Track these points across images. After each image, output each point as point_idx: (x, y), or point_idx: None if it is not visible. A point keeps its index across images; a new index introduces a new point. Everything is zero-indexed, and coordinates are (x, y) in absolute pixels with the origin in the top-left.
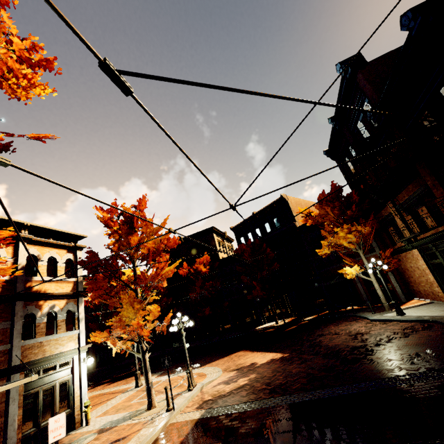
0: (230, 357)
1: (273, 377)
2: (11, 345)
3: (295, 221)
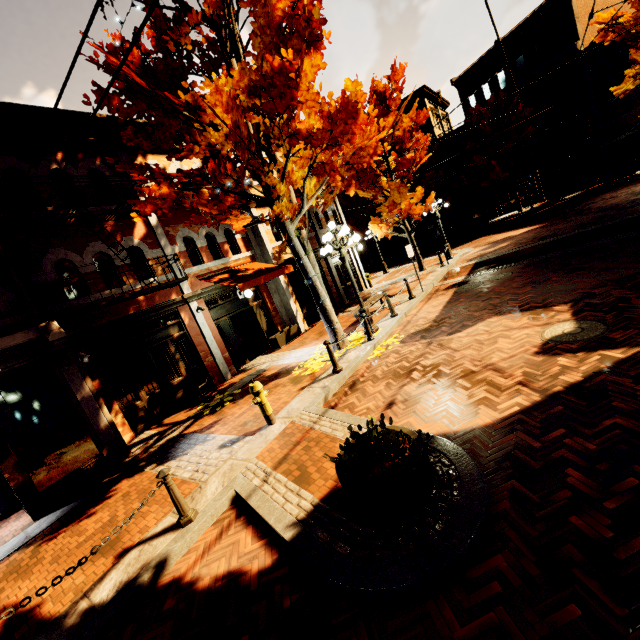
0: (472, 243)
1: (538, 235)
2: (316, 233)
3: (577, 41)
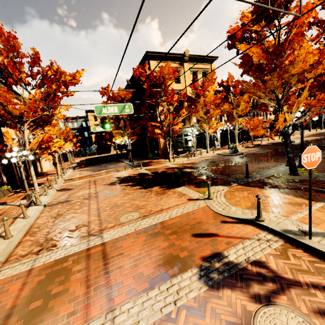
0: None
1: None
2: None
3: None
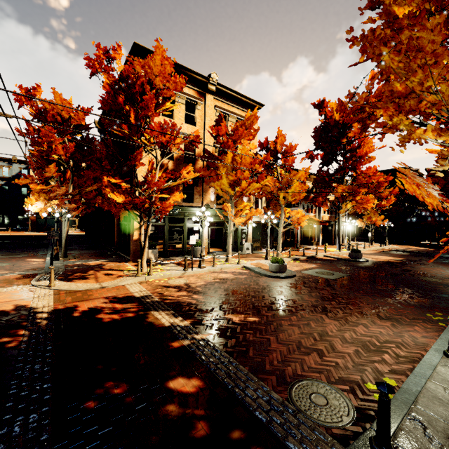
0: (401, 245)
1: (425, 251)
2: (335, 215)
3: None
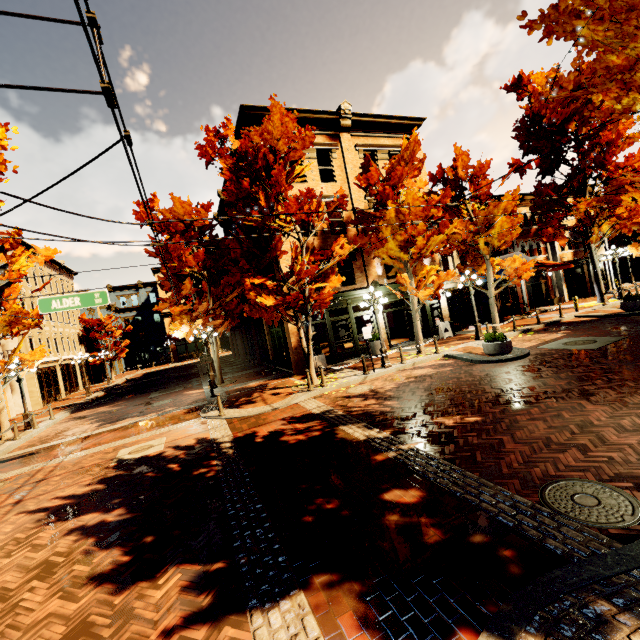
0: None
1: None
2: (584, 249)
3: None
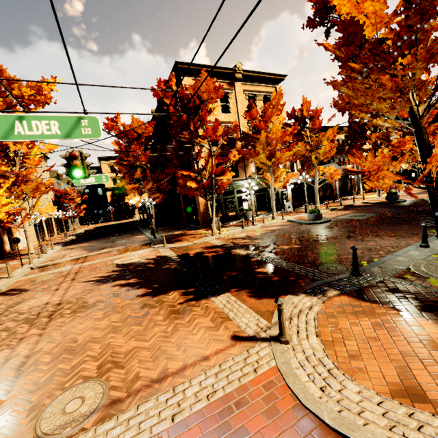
0: None
1: None
2: None
3: None
